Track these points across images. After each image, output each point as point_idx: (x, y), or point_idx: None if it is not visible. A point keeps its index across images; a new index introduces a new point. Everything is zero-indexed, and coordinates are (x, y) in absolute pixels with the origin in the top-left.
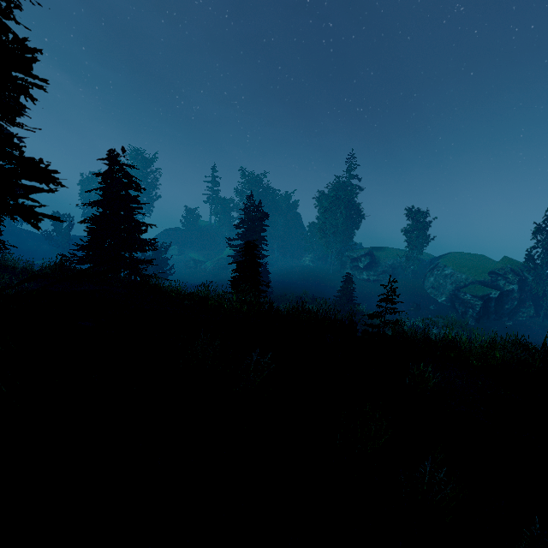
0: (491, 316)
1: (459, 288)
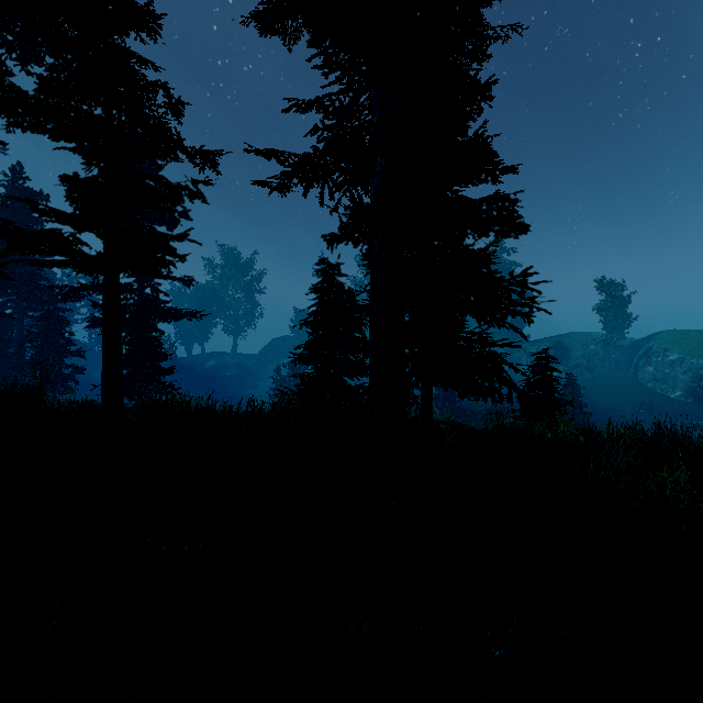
0: None
1: (702, 378)
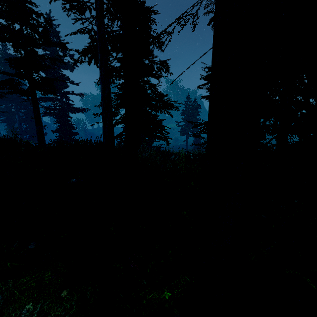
0: None
1: None
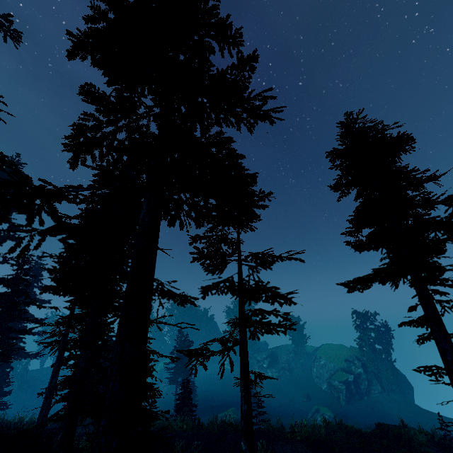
0: (356, 396)
1: (331, 376)
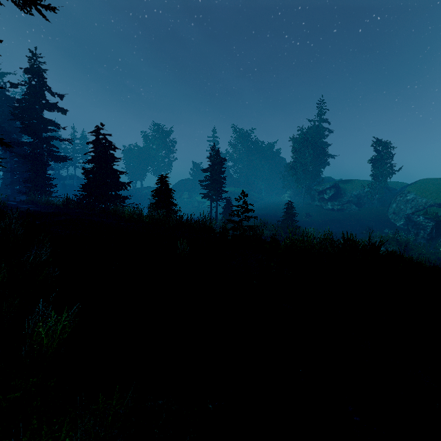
0: None
1: (415, 212)
